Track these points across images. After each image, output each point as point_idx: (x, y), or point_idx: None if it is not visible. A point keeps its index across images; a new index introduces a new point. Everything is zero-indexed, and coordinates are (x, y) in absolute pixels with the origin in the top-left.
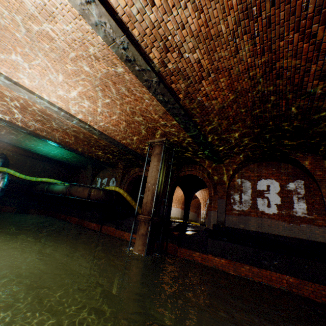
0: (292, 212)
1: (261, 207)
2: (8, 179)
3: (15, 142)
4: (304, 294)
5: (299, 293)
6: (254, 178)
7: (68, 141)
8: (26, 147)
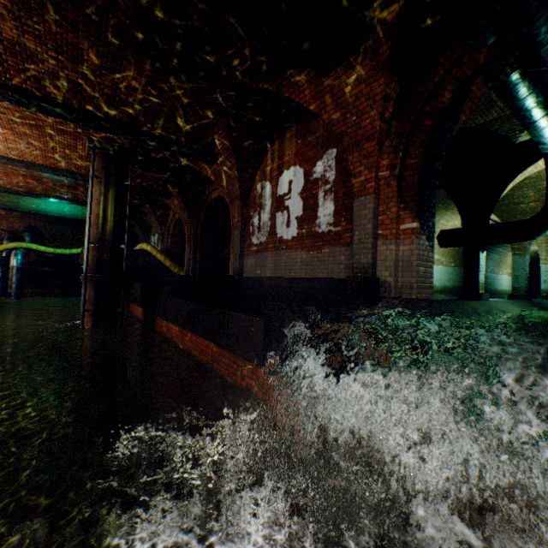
0: (314, 228)
1: (280, 229)
2: (24, 255)
3: (12, 206)
4: (222, 372)
5: (218, 370)
6: (276, 173)
7: (37, 188)
8: (31, 211)
